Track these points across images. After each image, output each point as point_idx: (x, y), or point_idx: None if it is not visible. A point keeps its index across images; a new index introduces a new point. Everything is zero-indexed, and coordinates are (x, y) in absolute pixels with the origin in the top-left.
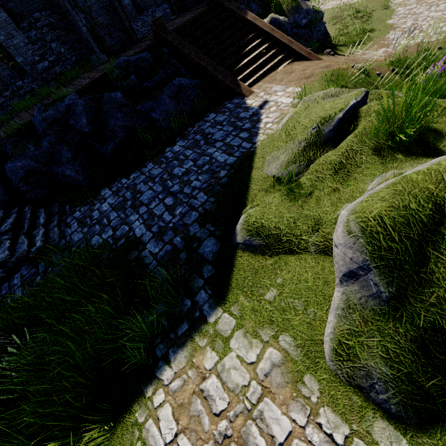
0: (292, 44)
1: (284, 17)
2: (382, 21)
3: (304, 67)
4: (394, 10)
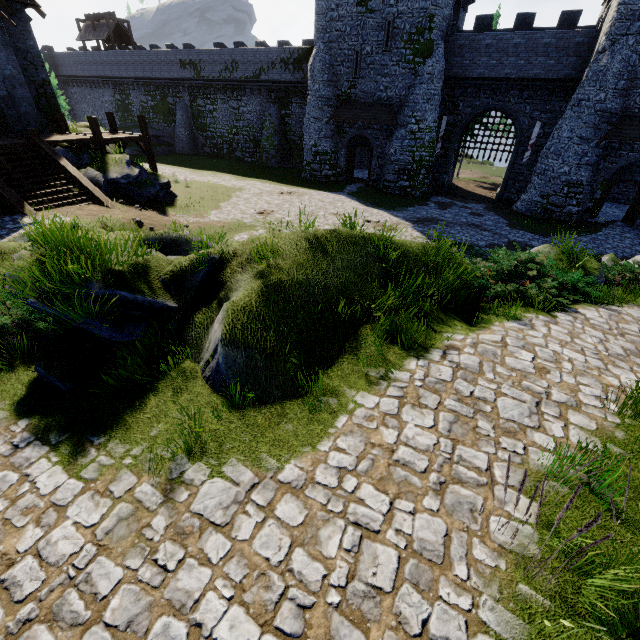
0: (96, 192)
1: (100, 173)
2: (218, 202)
3: (96, 210)
4: (231, 198)
